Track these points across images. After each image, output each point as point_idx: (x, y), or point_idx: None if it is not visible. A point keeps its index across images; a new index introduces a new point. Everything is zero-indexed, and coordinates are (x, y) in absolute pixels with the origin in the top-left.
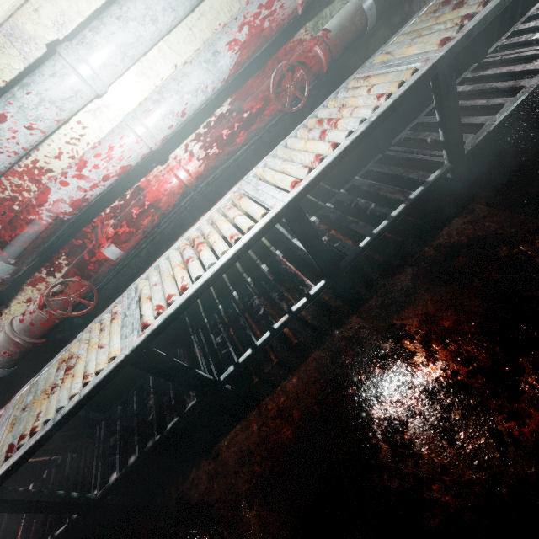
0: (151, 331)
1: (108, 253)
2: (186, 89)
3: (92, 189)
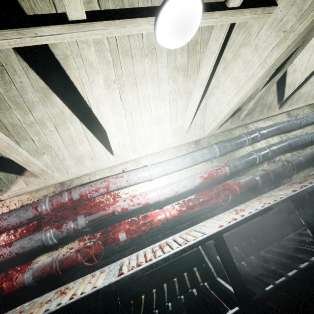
0: (125, 275)
1: (120, 235)
2: (180, 185)
3: (132, 206)
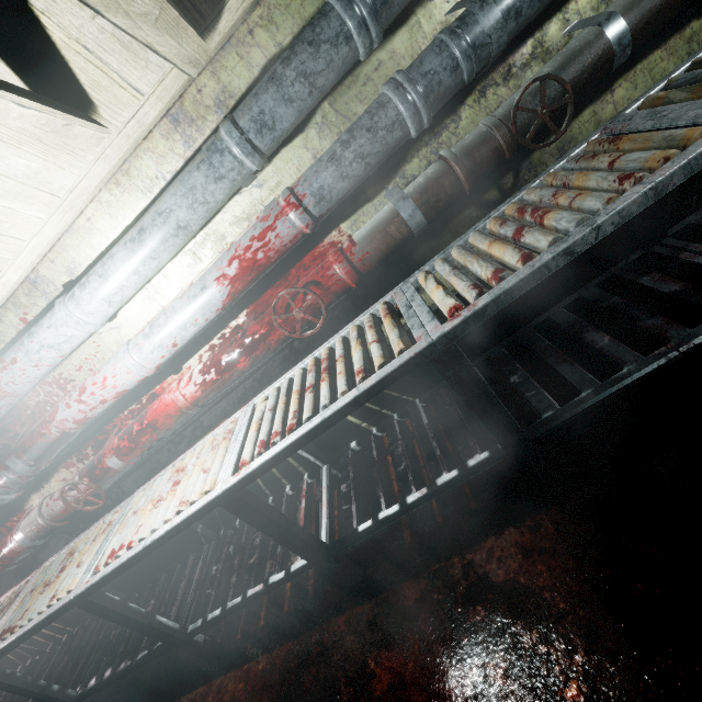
0: (91, 584)
1: (110, 463)
2: (174, 325)
3: (92, 411)
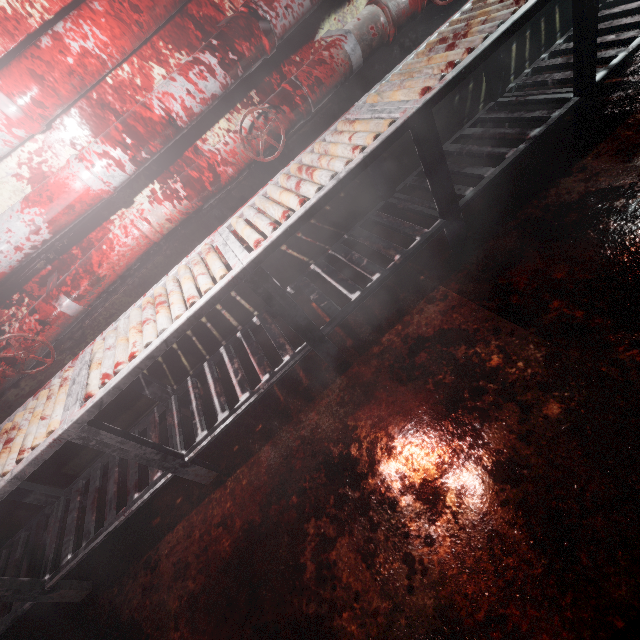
0: None
1: None
2: None
3: None
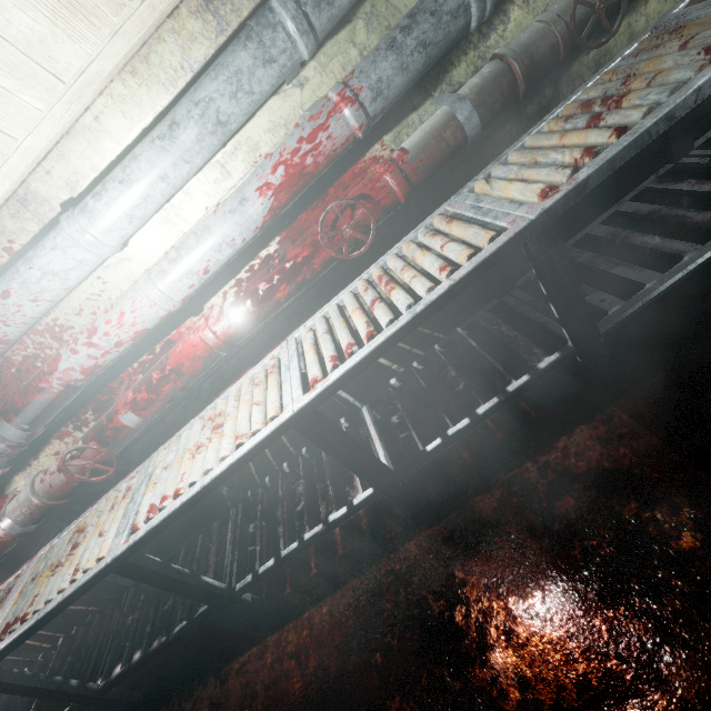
0: (133, 542)
1: (125, 420)
2: (207, 245)
3: (104, 356)
